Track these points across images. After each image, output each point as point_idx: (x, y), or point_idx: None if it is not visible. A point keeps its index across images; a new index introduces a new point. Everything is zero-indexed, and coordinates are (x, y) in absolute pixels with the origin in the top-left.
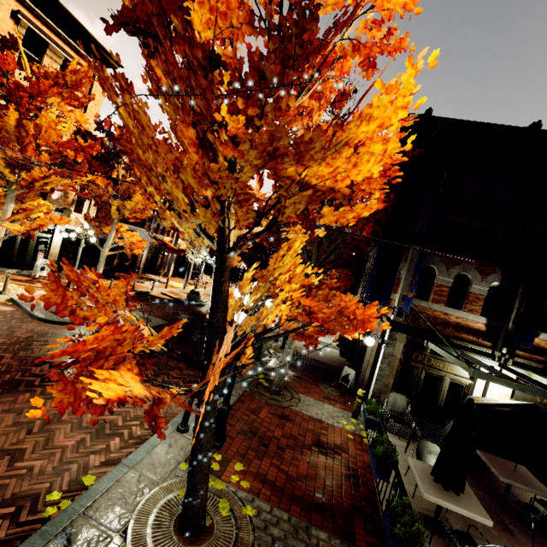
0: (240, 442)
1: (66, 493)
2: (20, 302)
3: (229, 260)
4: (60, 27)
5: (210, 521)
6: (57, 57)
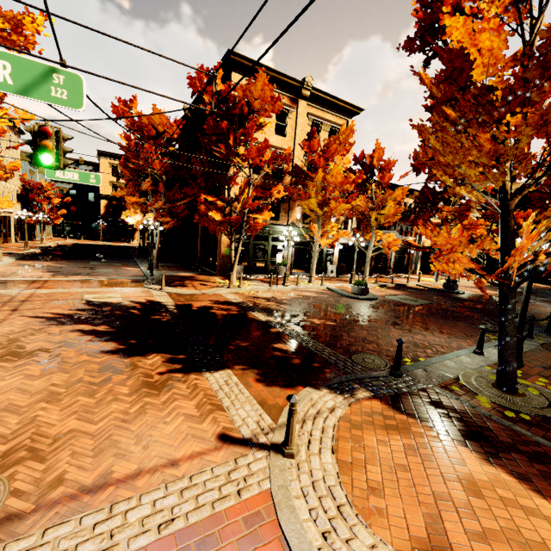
0: (540, 371)
1: (412, 361)
2: (332, 289)
3: (511, 205)
4: (326, 108)
5: (522, 392)
6: (326, 128)
